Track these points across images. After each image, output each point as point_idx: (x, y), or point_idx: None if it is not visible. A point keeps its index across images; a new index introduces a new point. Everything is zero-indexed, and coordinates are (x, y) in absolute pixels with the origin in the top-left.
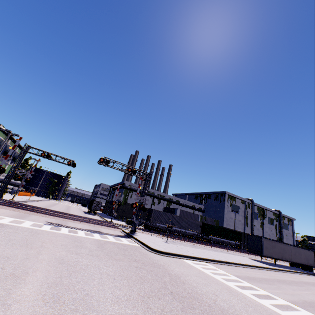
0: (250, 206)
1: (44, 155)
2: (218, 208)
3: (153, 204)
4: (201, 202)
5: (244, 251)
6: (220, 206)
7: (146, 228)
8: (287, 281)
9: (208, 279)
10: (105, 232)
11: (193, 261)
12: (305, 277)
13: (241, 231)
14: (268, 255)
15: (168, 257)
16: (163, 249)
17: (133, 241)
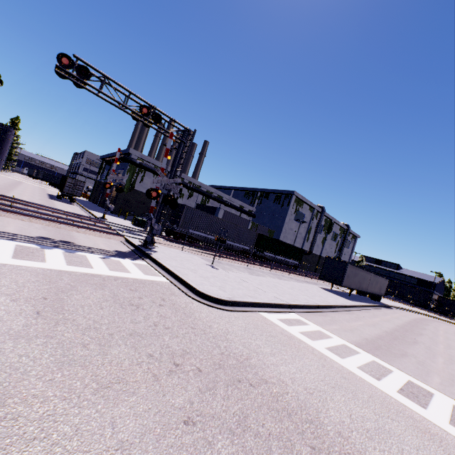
0: (317, 217)
1: None
2: (276, 215)
3: (181, 197)
4: (253, 203)
5: (301, 272)
6: (281, 212)
7: (169, 235)
8: (397, 334)
9: (357, 389)
10: (83, 244)
11: (278, 313)
12: (387, 314)
13: (299, 246)
14: (347, 286)
15: (236, 314)
16: (221, 292)
17: (151, 268)
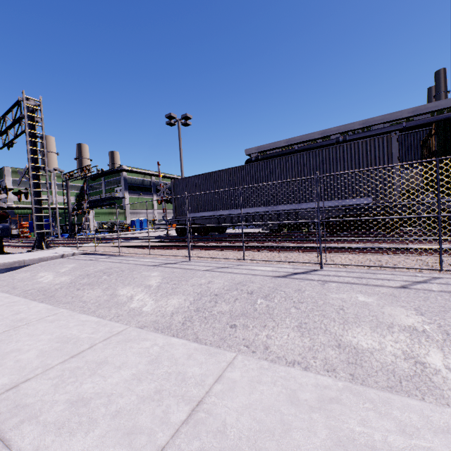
0: None
1: (70, 177)
2: None
3: None
4: None
5: None
6: None
7: None
8: None
9: None
10: None
11: None
12: None
13: None
14: None
15: None
16: None
17: None
